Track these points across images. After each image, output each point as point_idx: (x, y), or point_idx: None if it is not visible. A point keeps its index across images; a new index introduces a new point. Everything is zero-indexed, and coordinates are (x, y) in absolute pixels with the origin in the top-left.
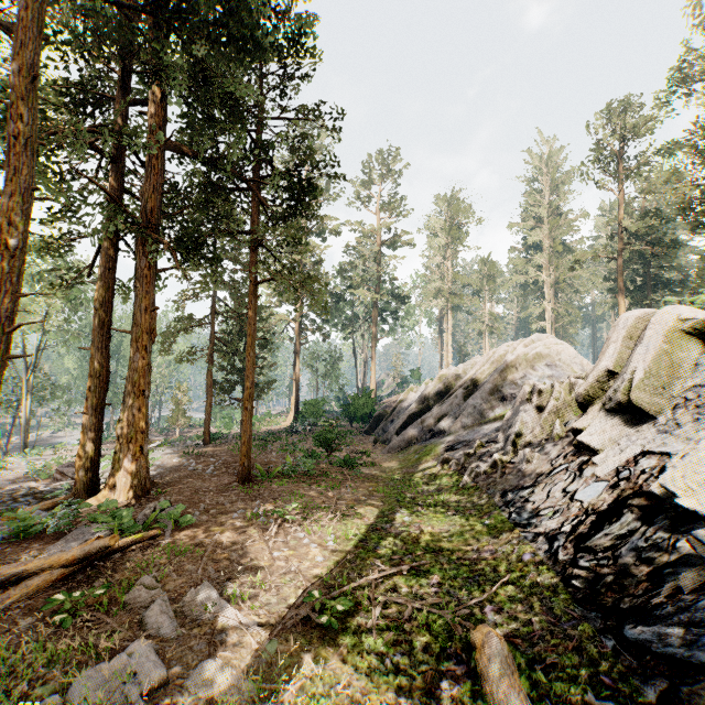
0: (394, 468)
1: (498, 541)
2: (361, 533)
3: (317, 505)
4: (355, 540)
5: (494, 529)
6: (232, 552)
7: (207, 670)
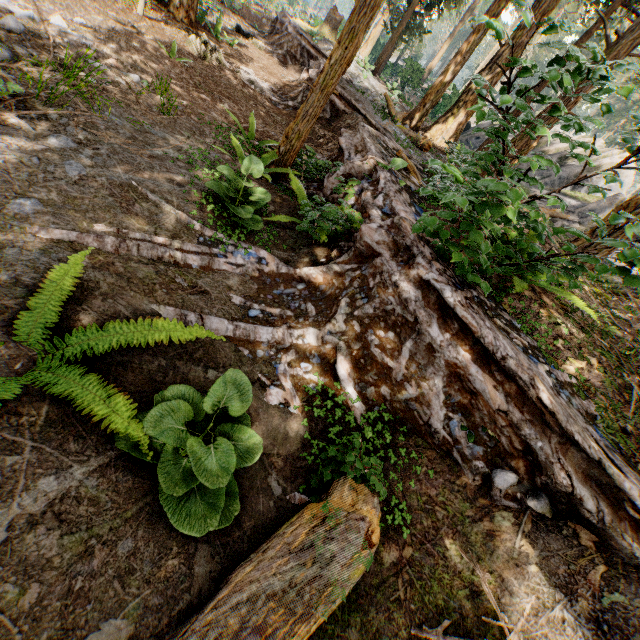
0: None
1: None
2: None
3: None
4: None
5: None
6: None
7: None
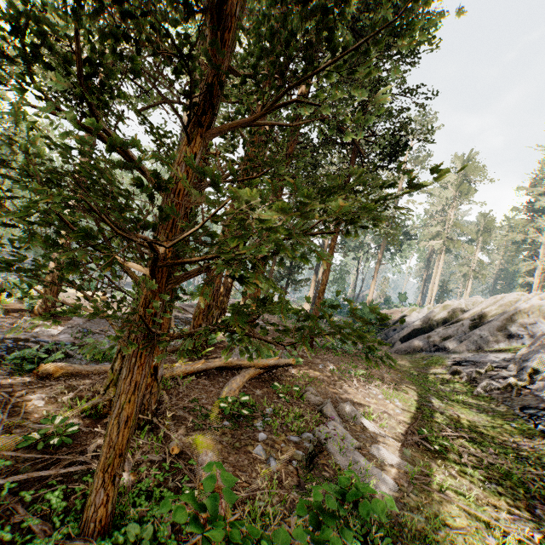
0: (407, 366)
1: (531, 441)
2: (414, 404)
3: (373, 375)
4: (413, 406)
5: (522, 431)
6: (340, 389)
7: (379, 450)
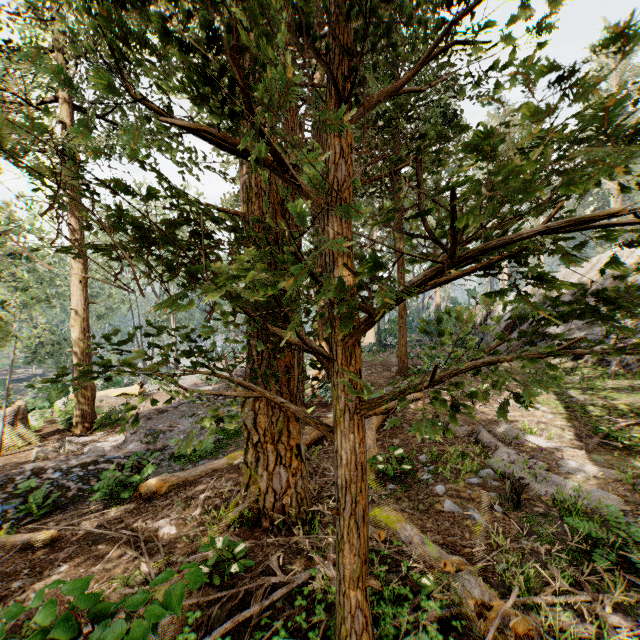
0: (518, 366)
1: None
2: (558, 404)
3: None
4: (560, 407)
5: None
6: (476, 411)
7: (569, 465)
